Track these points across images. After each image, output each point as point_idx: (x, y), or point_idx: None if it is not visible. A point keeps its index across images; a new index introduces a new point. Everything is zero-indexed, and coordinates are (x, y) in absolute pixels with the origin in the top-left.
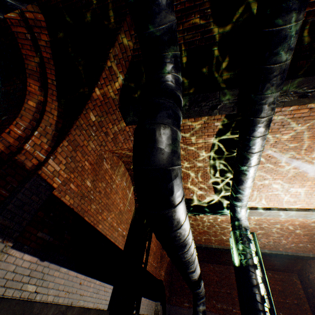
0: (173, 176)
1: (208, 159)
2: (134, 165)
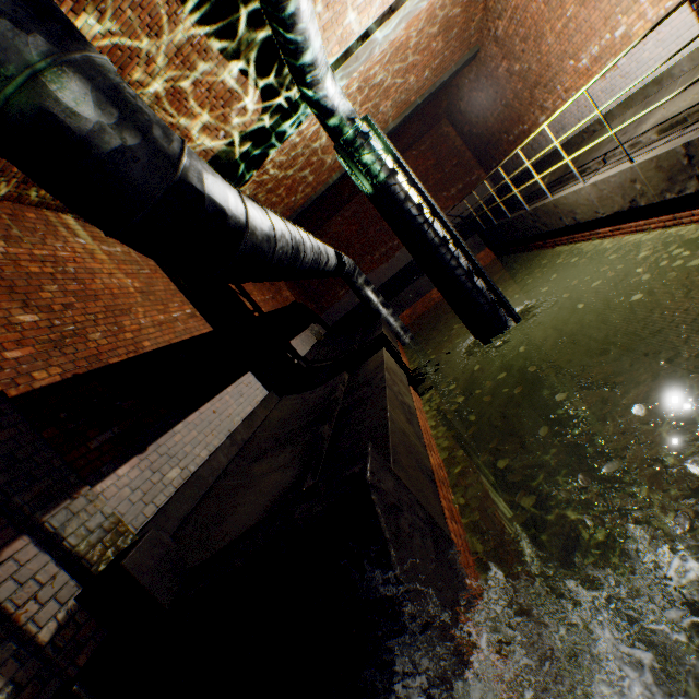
0: (198, 183)
1: (182, 6)
2: (107, 230)
